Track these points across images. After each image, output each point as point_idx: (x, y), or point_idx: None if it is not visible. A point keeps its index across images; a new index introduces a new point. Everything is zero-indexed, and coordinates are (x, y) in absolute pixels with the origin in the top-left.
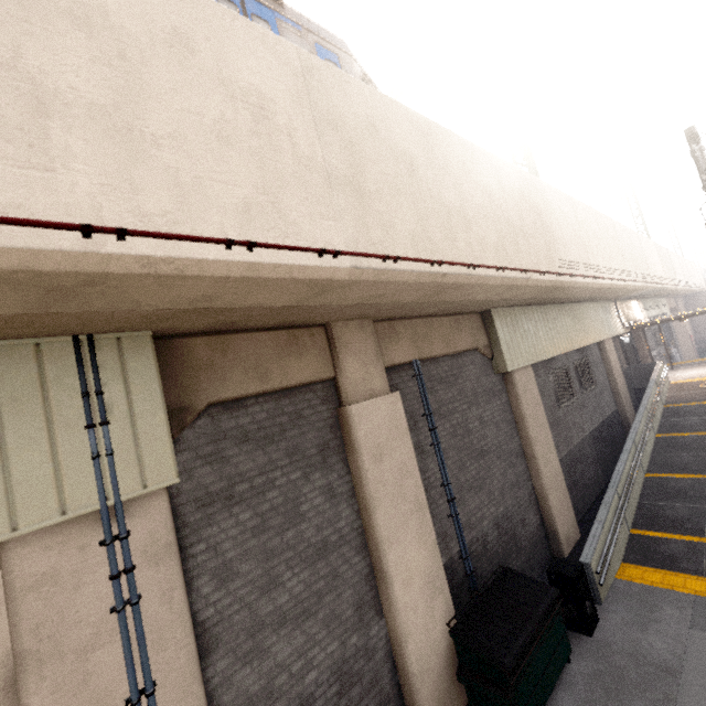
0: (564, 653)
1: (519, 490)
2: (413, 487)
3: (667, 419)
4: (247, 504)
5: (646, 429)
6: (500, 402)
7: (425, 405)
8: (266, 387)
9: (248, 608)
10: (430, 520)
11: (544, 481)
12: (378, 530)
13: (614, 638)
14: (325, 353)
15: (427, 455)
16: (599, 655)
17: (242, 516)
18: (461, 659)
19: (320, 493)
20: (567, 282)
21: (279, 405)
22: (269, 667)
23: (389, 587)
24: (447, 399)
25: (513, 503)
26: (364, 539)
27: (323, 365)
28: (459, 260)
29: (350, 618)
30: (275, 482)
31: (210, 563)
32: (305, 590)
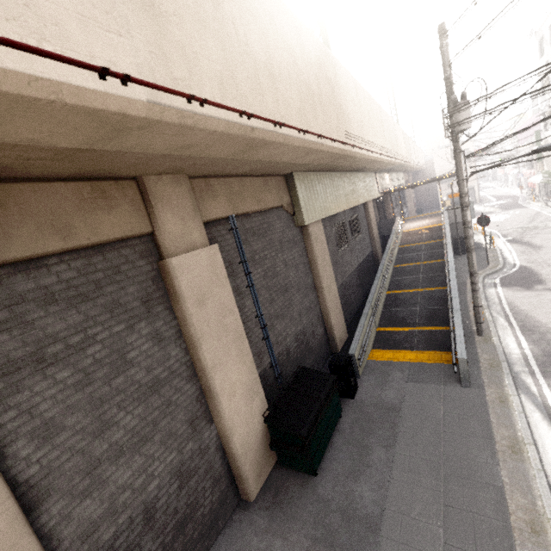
0: (338, 413)
1: (311, 312)
2: (233, 322)
3: (400, 255)
4: (65, 363)
5: (389, 263)
6: (299, 249)
7: (241, 254)
8: (70, 244)
9: (81, 453)
10: (248, 345)
11: (328, 304)
12: (205, 361)
13: (366, 396)
14: (140, 208)
15: (244, 295)
16: (358, 409)
17: (59, 376)
18: (273, 435)
19: (147, 340)
20: (350, 152)
21: (91, 262)
22: (111, 492)
23: (217, 401)
24: (259, 249)
25: (307, 322)
26: (193, 370)
27: (139, 220)
28: (267, 117)
29: (185, 432)
30: (96, 337)
31: (25, 427)
32: (140, 423)
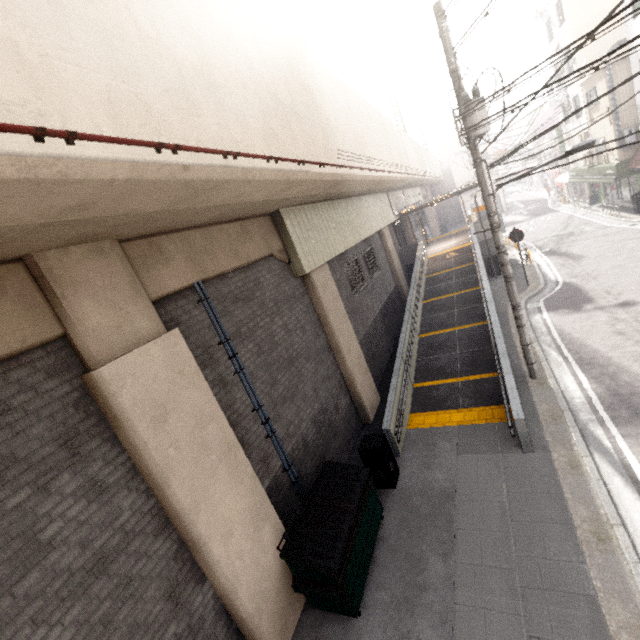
0: (378, 516)
1: (330, 382)
2: (217, 431)
3: (429, 287)
4: None
5: (417, 299)
6: (303, 305)
7: (219, 332)
8: None
9: None
10: (244, 455)
11: (349, 367)
12: (178, 502)
13: (411, 482)
14: (36, 302)
15: (232, 385)
16: (402, 503)
17: None
18: (295, 572)
19: (77, 499)
20: (347, 175)
21: None
22: None
23: (205, 553)
24: (246, 318)
25: (326, 395)
26: (164, 516)
27: (36, 321)
28: (209, 146)
29: (161, 612)
30: None
31: None
32: (78, 631)
